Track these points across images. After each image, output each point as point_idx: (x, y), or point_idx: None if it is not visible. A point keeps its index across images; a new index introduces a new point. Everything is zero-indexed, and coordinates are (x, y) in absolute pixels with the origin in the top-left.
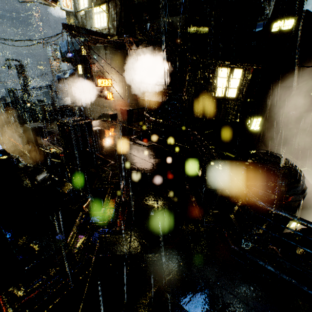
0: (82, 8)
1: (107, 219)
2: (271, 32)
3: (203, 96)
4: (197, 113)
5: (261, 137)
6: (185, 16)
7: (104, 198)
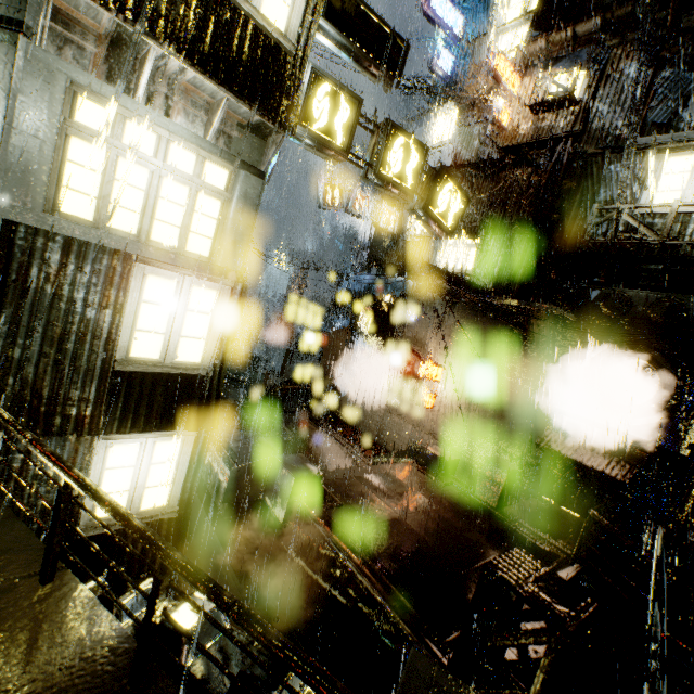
0: (416, 231)
1: None
2: None
3: None
4: None
5: None
6: None
7: None
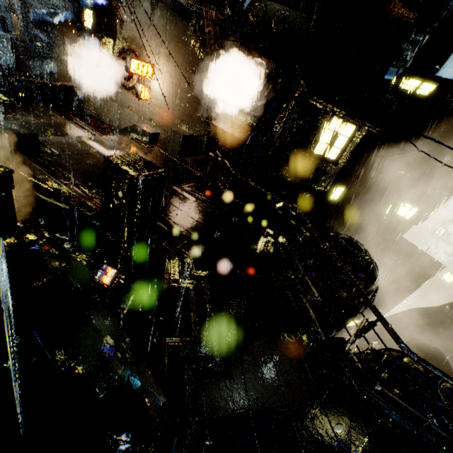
0: None
1: (205, 351)
2: (402, 89)
3: (300, 148)
4: (284, 169)
5: (335, 210)
6: (313, 18)
7: (176, 302)
